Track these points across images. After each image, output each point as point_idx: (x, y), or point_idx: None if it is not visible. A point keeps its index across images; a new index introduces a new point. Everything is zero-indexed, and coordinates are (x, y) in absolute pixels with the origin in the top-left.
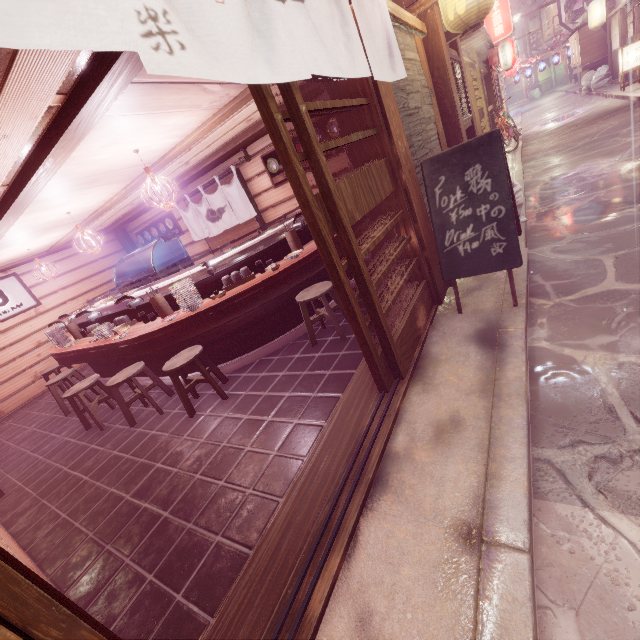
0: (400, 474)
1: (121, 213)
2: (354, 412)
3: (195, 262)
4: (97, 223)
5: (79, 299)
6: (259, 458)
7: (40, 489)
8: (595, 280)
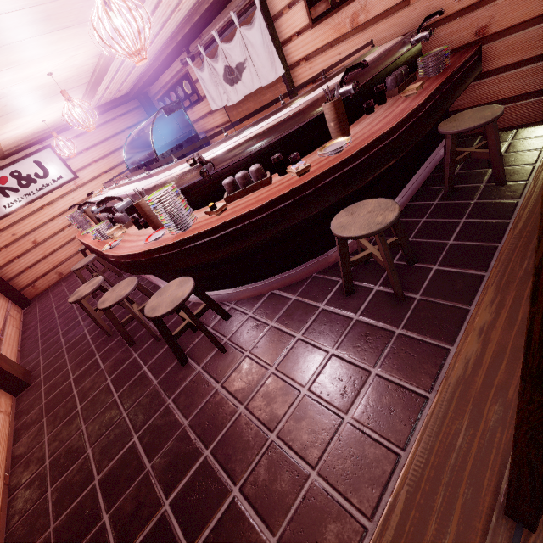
0: None
1: (135, 74)
2: (438, 539)
3: (215, 135)
4: (112, 87)
5: (111, 172)
6: (248, 536)
7: (48, 398)
8: None
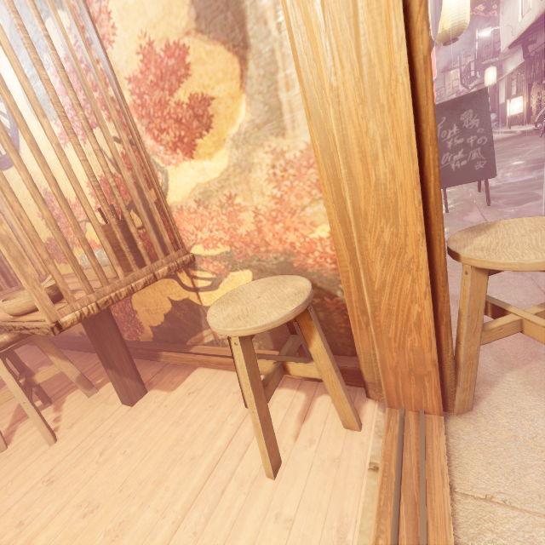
0: (449, 264)
1: None
2: None
3: None
4: None
5: None
6: None
7: None
8: (534, 199)
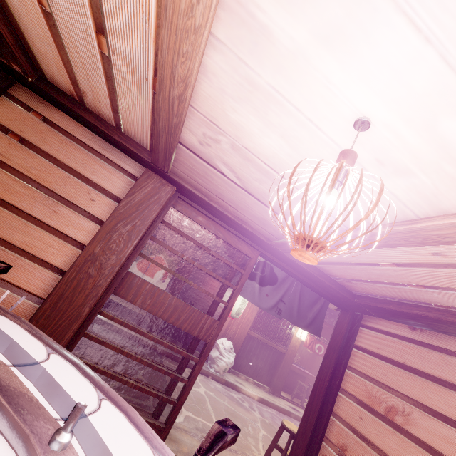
0: None
1: None
2: None
3: None
4: None
5: None
6: None
7: None
8: None
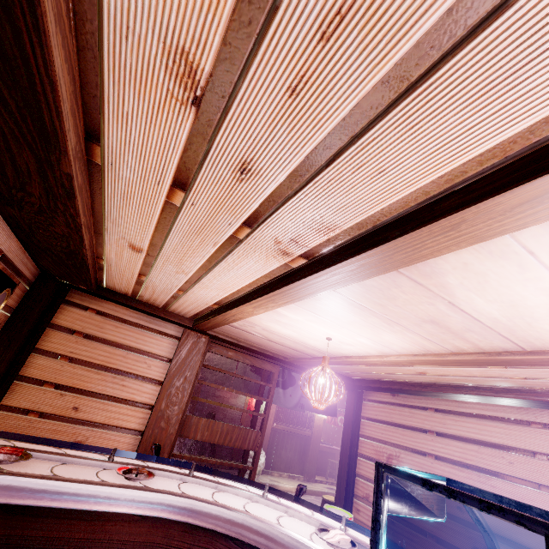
0: None
1: None
2: None
3: None
4: None
5: None
6: None
7: None
8: None
